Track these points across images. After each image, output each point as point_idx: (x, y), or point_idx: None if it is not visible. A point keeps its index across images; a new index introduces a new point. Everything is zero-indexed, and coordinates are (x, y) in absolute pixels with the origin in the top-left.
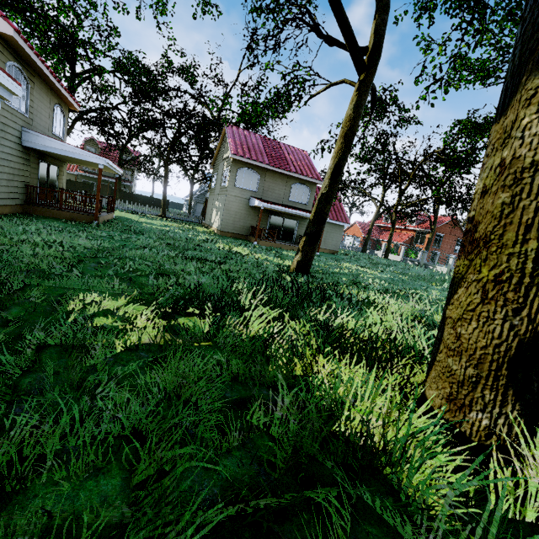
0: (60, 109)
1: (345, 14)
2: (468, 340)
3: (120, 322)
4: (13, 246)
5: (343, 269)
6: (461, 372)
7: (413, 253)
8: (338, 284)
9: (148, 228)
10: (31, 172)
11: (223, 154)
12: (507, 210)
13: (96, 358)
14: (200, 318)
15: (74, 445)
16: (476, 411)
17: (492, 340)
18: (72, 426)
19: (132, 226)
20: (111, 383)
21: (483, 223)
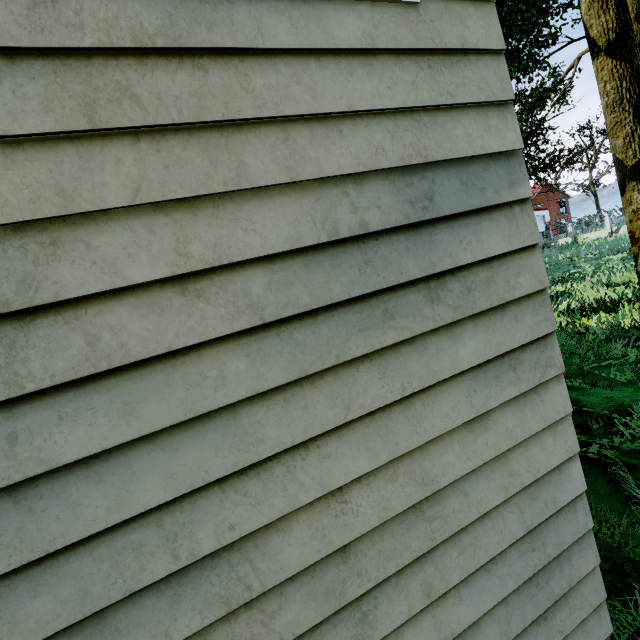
0: None
1: None
2: None
3: None
4: None
5: None
6: None
7: None
8: None
9: None
10: None
11: None
12: None
13: None
14: None
15: None
16: None
17: None
18: None
19: None
20: None
21: (636, 232)
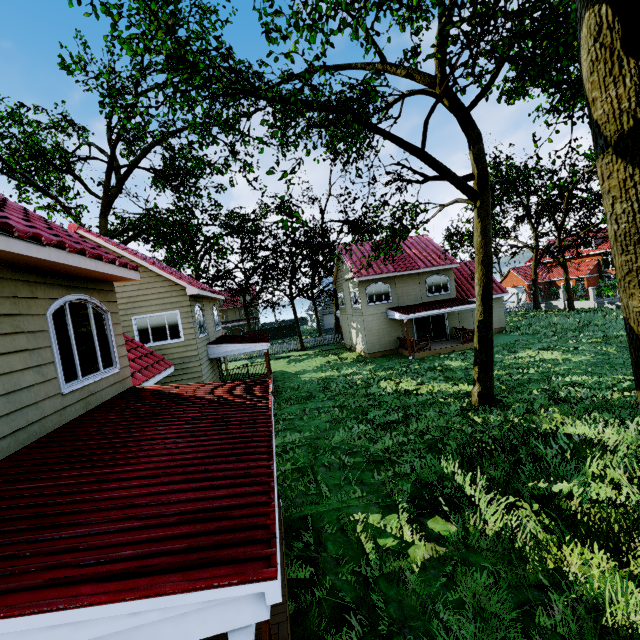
0: (214, 307)
1: (442, 165)
2: None
3: (394, 539)
4: None
5: (526, 369)
6: None
7: (609, 292)
8: (533, 409)
9: (311, 385)
10: (215, 373)
11: (344, 274)
12: None
13: (411, 583)
14: (442, 518)
15: None
16: None
17: None
18: None
19: (297, 387)
20: (438, 606)
21: None
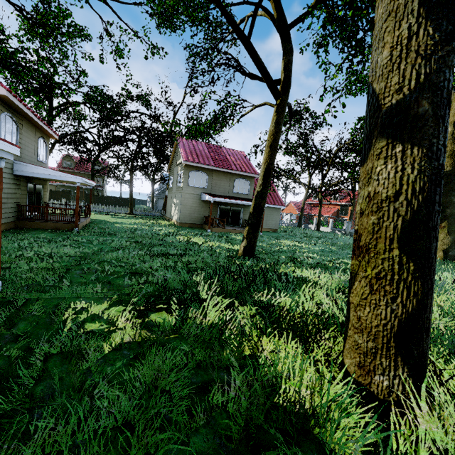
0: (43, 140)
1: (260, 59)
2: (366, 321)
3: (105, 324)
4: (12, 263)
5: (282, 247)
6: (364, 345)
7: (340, 224)
8: (278, 263)
9: (120, 228)
10: (21, 193)
11: (177, 160)
12: (376, 228)
13: (90, 361)
14: (167, 312)
15: (81, 439)
16: (378, 375)
17: (381, 321)
18: (78, 423)
19: (106, 228)
20: (104, 383)
21: (364, 236)
